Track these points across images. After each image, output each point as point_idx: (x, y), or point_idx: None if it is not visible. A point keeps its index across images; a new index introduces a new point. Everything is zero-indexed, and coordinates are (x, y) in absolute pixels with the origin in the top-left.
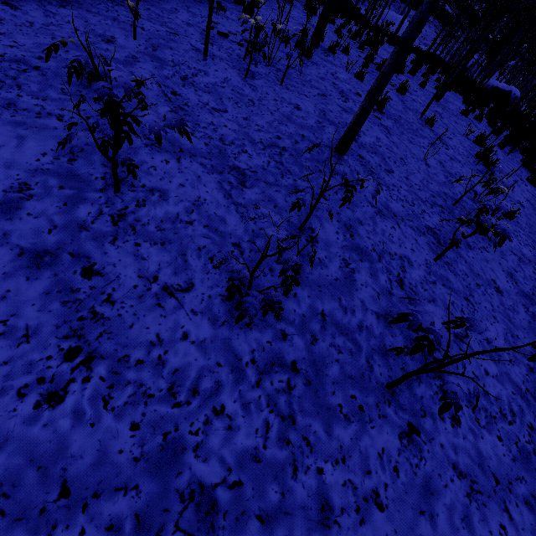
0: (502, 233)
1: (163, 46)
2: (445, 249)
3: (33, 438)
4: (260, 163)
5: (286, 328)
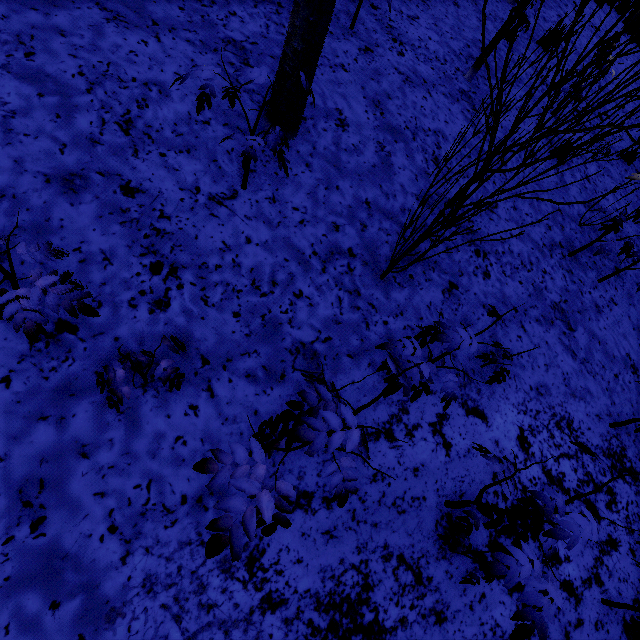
0: None
1: None
2: None
3: None
4: None
5: None
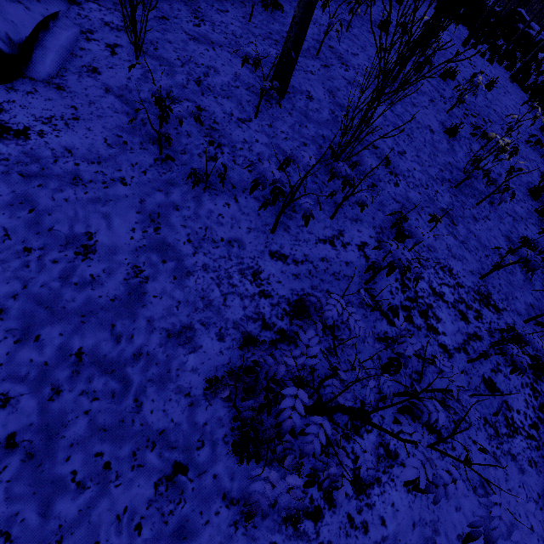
0: None
1: None
2: (350, 21)
3: (197, 32)
4: None
5: (271, 32)
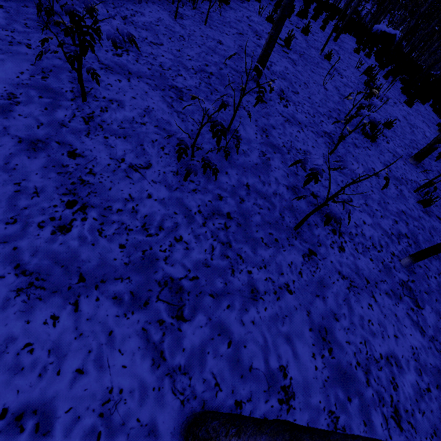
0: (373, 120)
1: None
2: (337, 144)
3: (54, 250)
4: (193, 84)
5: (222, 193)
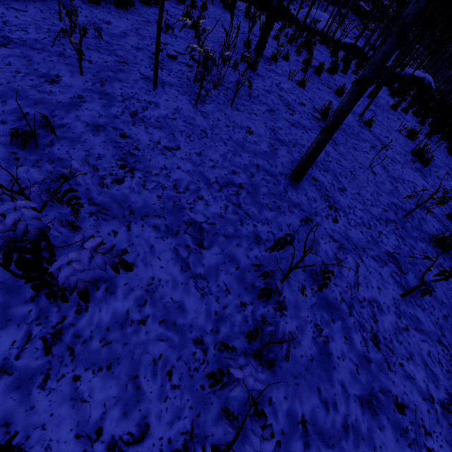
0: None
1: (112, 79)
2: (414, 289)
3: None
4: (218, 210)
5: None
